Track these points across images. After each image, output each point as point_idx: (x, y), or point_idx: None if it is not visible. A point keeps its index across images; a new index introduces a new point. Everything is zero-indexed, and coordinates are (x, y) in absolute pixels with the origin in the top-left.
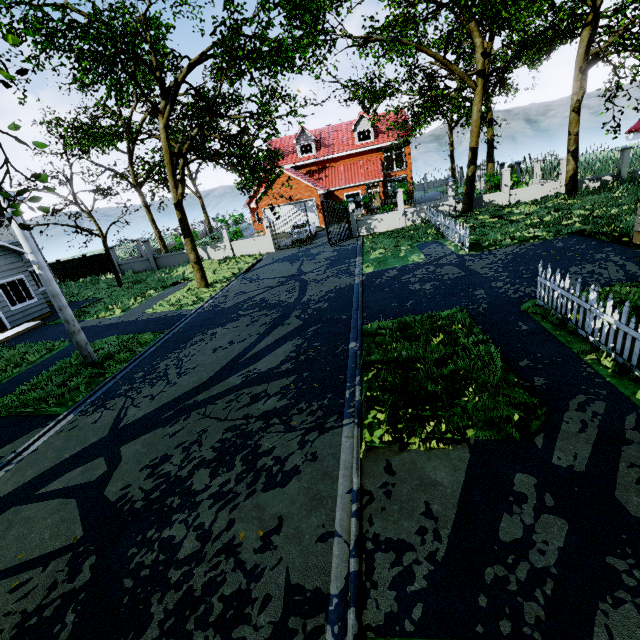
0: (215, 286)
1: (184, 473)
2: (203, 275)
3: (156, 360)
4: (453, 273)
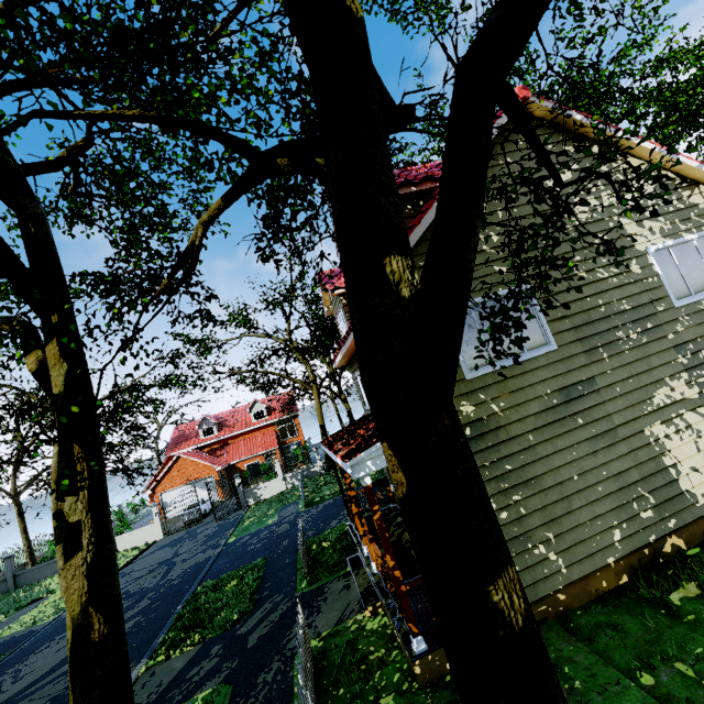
0: None
1: None
2: None
3: None
4: (283, 529)
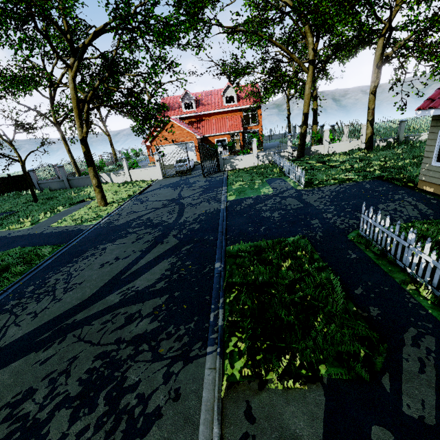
0: (112, 205)
1: (43, 415)
2: (103, 196)
3: (49, 273)
4: (294, 204)
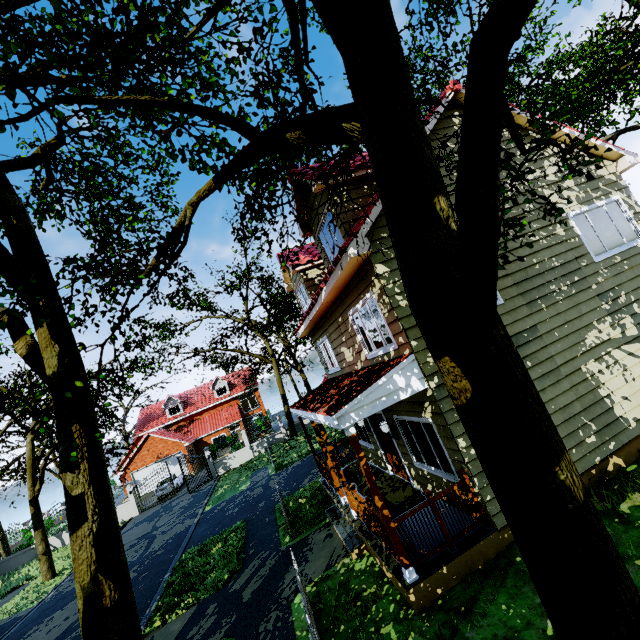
0: (63, 573)
1: None
2: (51, 565)
3: None
4: (257, 493)
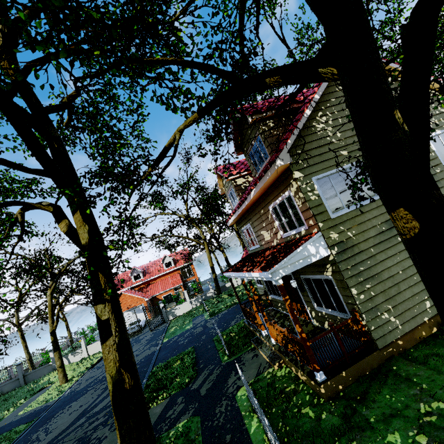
0: (73, 380)
1: None
2: (65, 374)
3: (30, 435)
4: (199, 330)
